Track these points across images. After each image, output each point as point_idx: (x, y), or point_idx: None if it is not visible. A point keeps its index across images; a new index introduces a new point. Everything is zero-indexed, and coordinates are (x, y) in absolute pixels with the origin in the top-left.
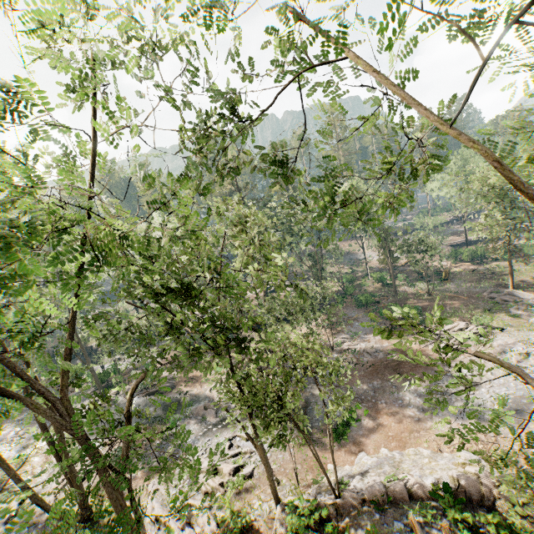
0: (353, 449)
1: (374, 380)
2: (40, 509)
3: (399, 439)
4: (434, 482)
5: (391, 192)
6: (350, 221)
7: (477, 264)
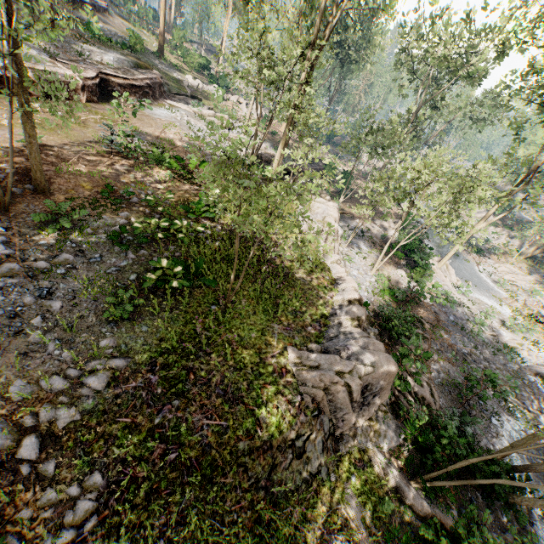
0: None
1: None
2: (535, 279)
3: None
4: None
5: None
6: None
7: None
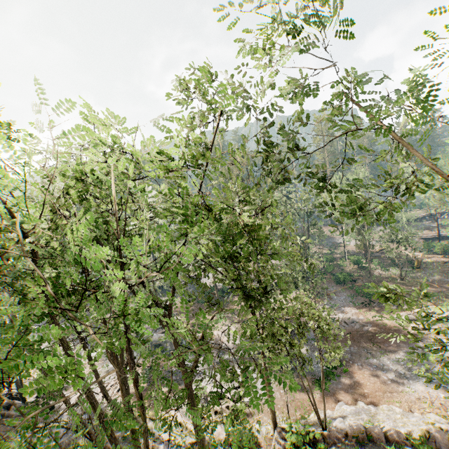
0: (333, 398)
1: (351, 346)
2: None
3: (373, 396)
4: (406, 432)
5: (388, 202)
6: (367, 223)
7: (448, 257)
